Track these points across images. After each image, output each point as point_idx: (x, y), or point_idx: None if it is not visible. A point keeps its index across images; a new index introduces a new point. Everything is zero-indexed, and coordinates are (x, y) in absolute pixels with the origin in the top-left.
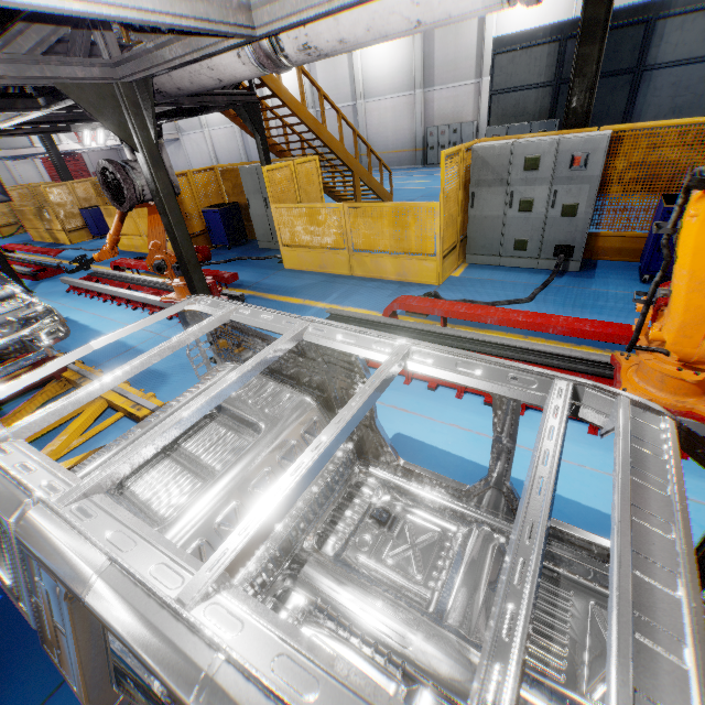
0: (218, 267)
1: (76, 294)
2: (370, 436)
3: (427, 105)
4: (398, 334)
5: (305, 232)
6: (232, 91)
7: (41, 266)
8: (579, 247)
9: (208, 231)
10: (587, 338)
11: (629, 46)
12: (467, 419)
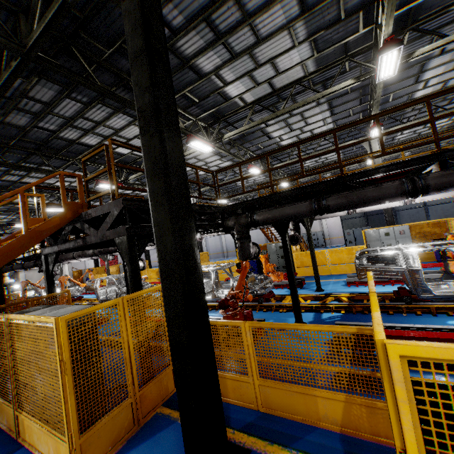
0: None
1: None
2: None
3: None
4: None
5: (308, 261)
6: None
7: None
8: None
9: None
10: (439, 266)
11: None
12: None
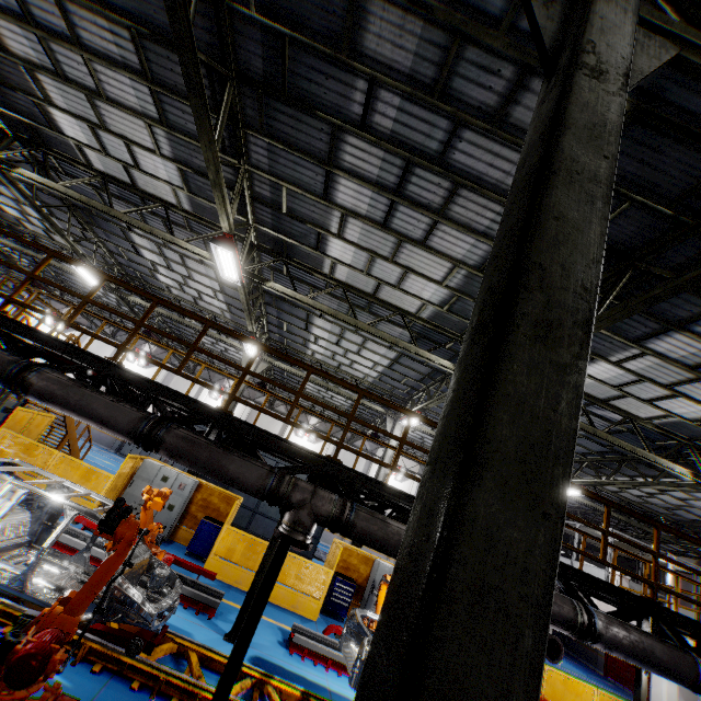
0: None
1: None
2: (47, 533)
3: None
4: (55, 527)
5: (16, 455)
6: None
7: None
8: (169, 528)
9: None
10: None
11: None
12: None
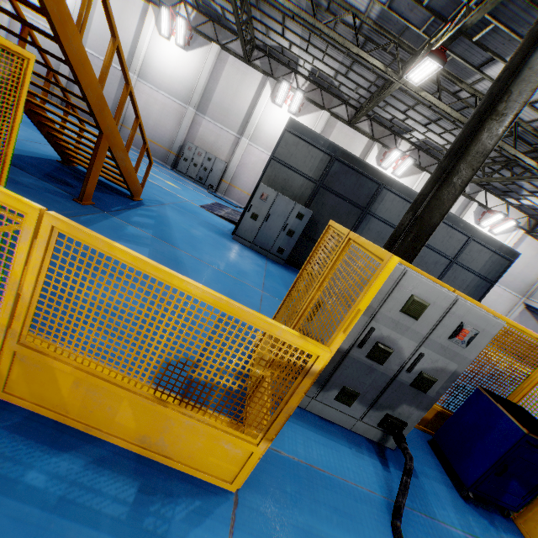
0: None
1: None
2: None
3: (195, 124)
4: None
5: None
6: None
7: None
8: (411, 425)
9: None
10: None
11: (366, 192)
12: None
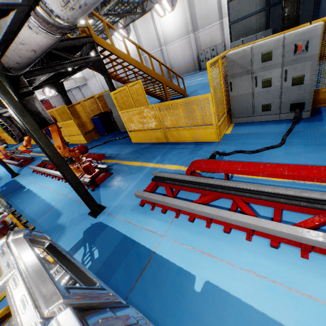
0: (101, 147)
1: (36, 173)
2: None
3: (197, 40)
4: (197, 187)
5: (139, 123)
6: (86, 57)
7: (24, 159)
8: (308, 102)
9: (96, 128)
10: None
11: None
12: (260, 264)
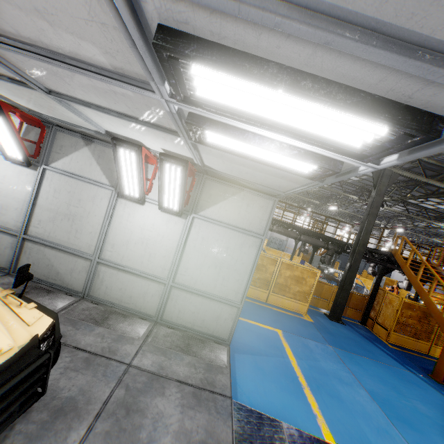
0: None
1: None
2: None
3: None
4: None
5: None
6: None
7: None
8: None
9: None
10: None
11: None
12: None
